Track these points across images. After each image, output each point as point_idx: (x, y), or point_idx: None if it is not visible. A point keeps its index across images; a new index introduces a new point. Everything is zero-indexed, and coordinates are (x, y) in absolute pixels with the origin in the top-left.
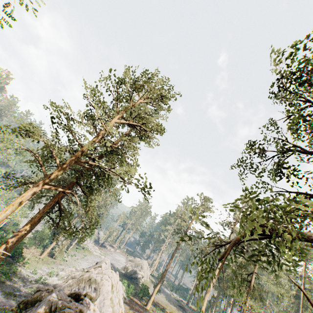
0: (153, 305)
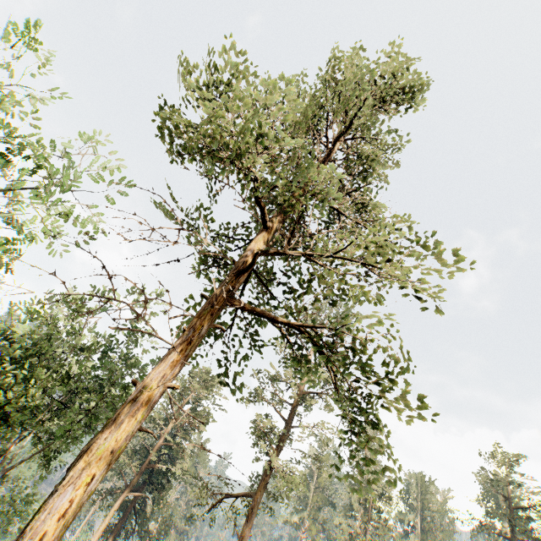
0: None
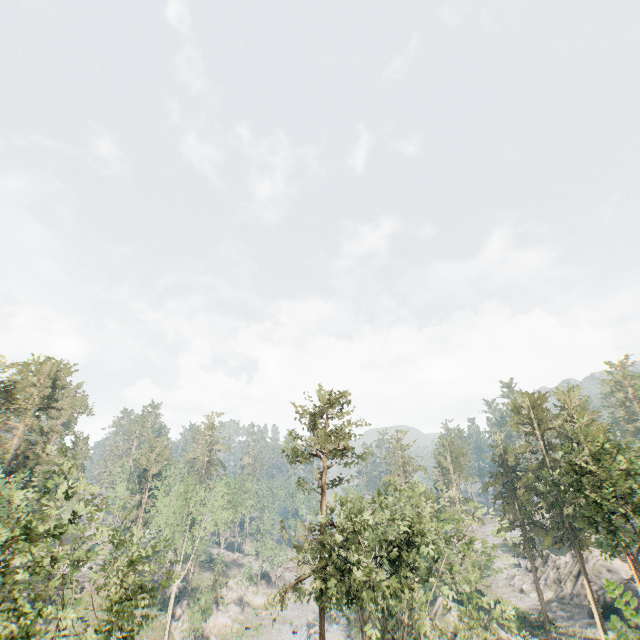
0: None
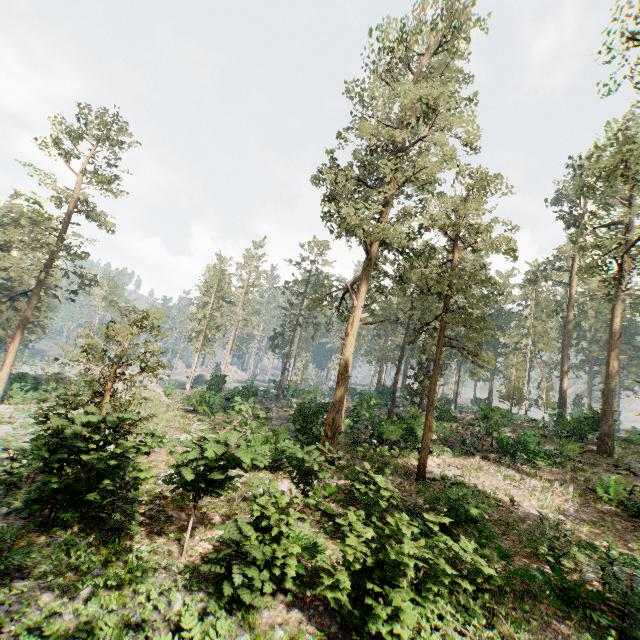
0: None
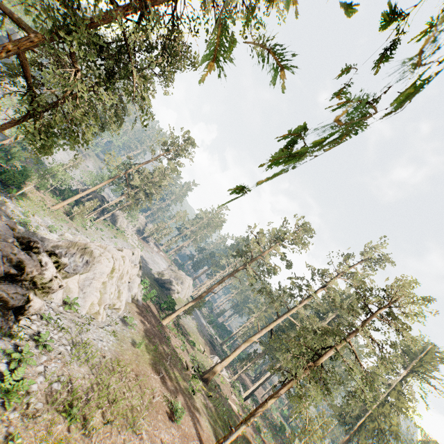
0: (173, 325)
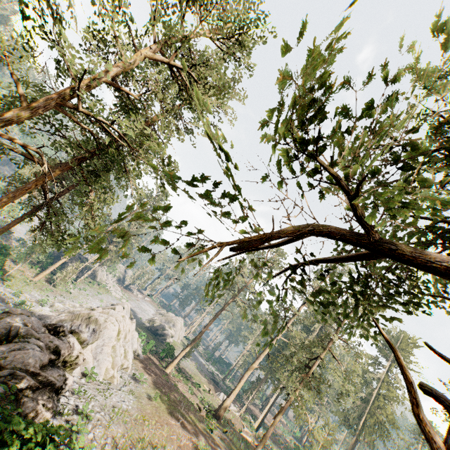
0: (176, 371)
